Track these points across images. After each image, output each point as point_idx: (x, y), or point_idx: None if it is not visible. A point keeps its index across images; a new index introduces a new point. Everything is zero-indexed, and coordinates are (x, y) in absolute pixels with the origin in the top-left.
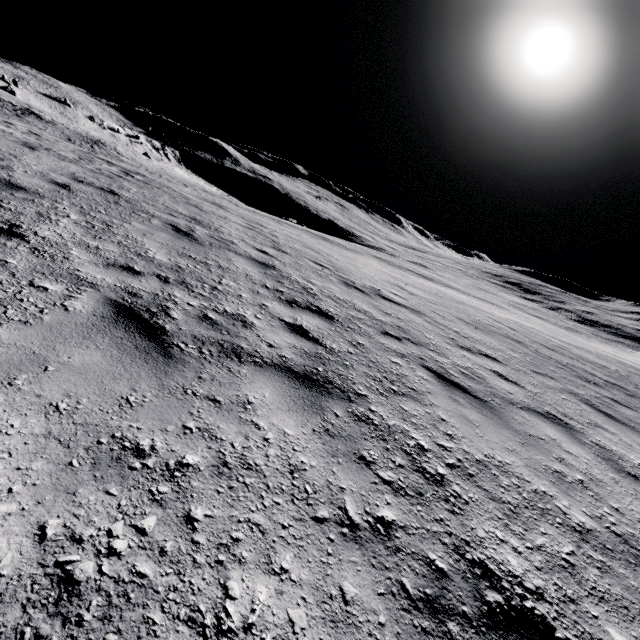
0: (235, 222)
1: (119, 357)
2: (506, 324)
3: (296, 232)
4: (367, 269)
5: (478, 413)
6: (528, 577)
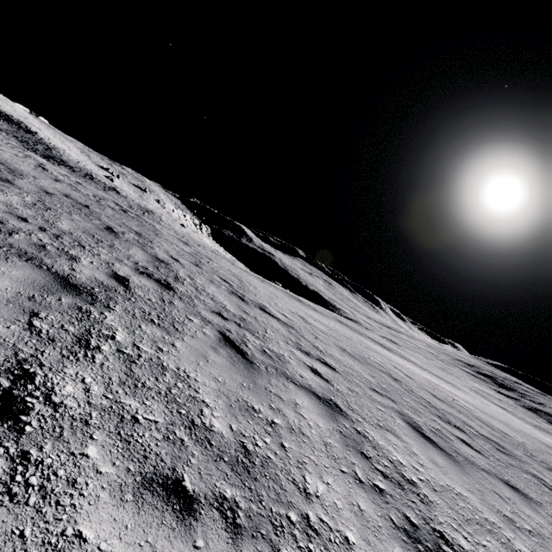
0: (180, 247)
1: None
2: (407, 373)
3: (273, 289)
4: (283, 302)
5: (227, 361)
6: (65, 398)
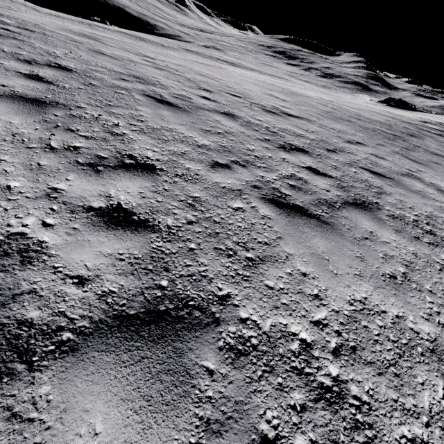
0: (143, 64)
1: (323, 236)
2: (328, 106)
3: (115, 36)
4: (242, 83)
5: (400, 188)
6: None
